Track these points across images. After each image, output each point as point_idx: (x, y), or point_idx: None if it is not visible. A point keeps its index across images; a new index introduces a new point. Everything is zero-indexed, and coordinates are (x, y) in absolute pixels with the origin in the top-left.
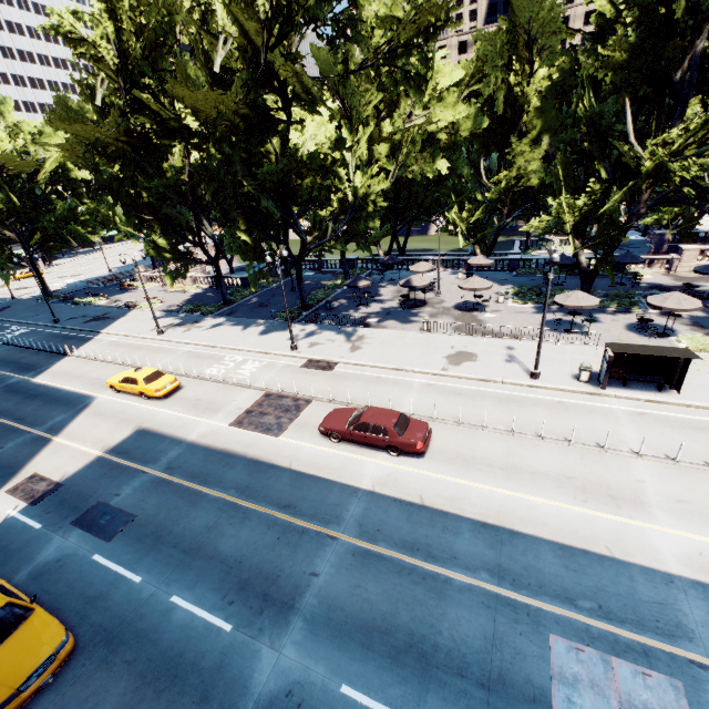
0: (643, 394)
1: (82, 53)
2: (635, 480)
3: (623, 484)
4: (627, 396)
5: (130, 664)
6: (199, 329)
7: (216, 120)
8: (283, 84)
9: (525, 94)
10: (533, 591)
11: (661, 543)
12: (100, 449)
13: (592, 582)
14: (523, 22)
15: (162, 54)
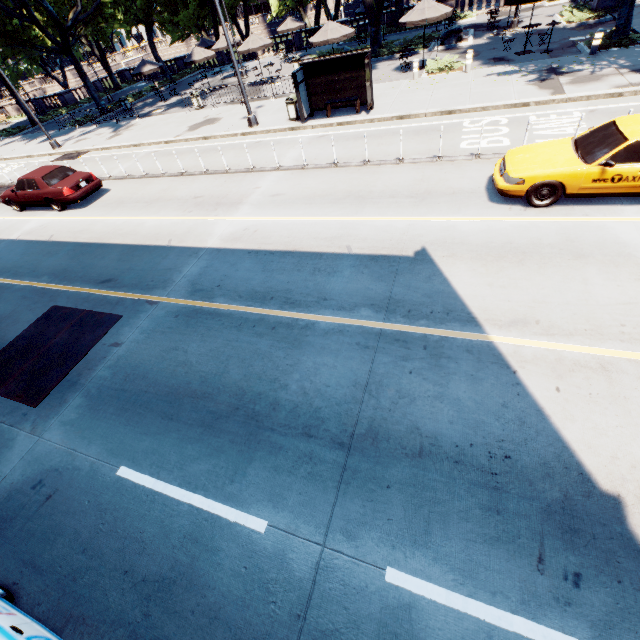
0: (338, 119)
1: None
2: (254, 188)
3: (239, 193)
4: (322, 123)
5: None
6: None
7: None
8: None
9: None
10: (73, 281)
11: (221, 228)
12: None
13: (129, 266)
14: None
15: None
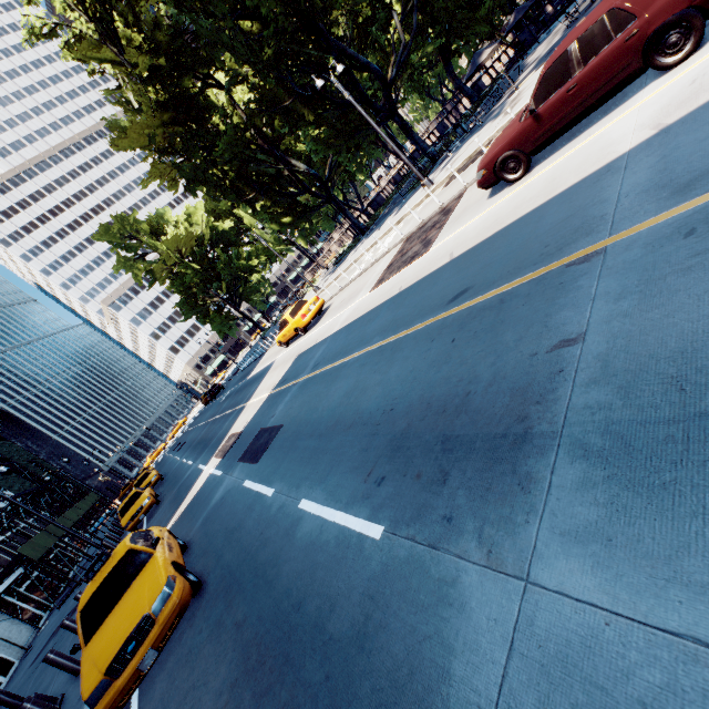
0: None
1: (65, 42)
2: None
3: None
4: None
5: (237, 628)
6: (344, 263)
7: None
8: None
9: None
10: None
11: None
12: (269, 390)
13: None
14: None
15: None
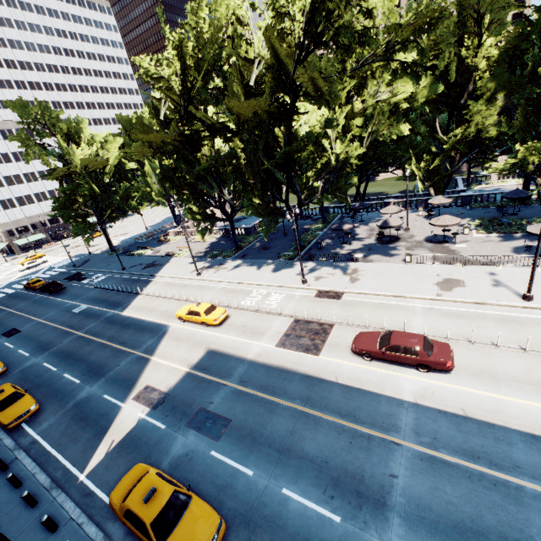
0: None
1: (161, 87)
2: None
3: None
4: None
5: None
6: (226, 270)
7: (253, 120)
8: (297, 86)
9: (473, 62)
10: None
11: None
12: (186, 366)
13: None
14: (472, 5)
15: (212, 78)
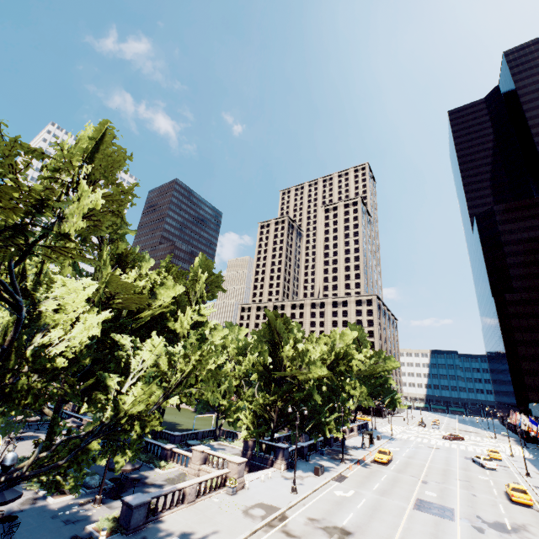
0: None
1: None
2: None
3: None
4: None
5: None
6: None
7: None
8: None
9: None
10: None
11: None
12: None
13: None
14: None
15: None
